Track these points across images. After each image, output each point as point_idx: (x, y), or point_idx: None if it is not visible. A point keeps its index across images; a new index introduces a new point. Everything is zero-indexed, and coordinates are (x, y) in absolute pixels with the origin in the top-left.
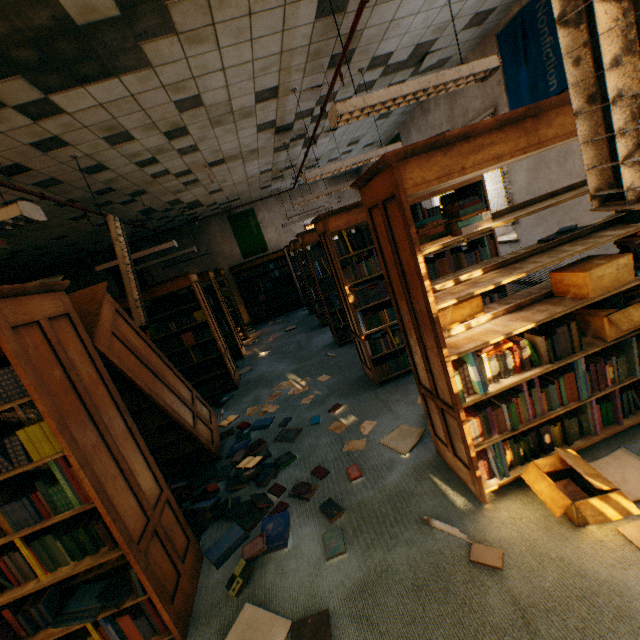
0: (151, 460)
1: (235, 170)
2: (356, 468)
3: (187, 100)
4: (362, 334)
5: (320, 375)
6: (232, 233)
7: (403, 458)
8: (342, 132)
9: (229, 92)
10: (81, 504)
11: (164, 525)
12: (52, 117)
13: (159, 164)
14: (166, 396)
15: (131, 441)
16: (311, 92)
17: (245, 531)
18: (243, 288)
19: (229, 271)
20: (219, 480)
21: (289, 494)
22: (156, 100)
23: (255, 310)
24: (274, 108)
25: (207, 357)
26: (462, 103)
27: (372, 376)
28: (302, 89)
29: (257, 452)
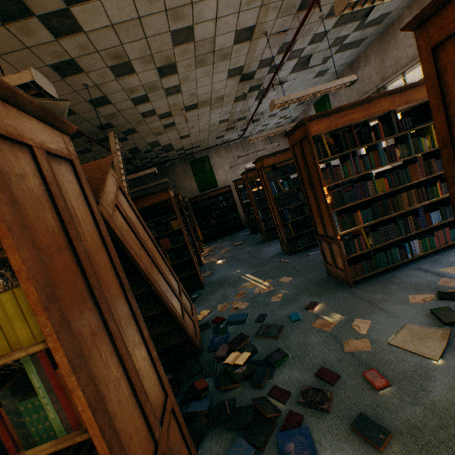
0: (154, 355)
1: (203, 117)
2: (376, 374)
3: (181, 32)
4: (338, 234)
5: (281, 277)
6: (192, 173)
7: (437, 365)
8: (287, 87)
9: (216, 27)
10: (67, 431)
11: (171, 447)
12: (71, 35)
13: (149, 103)
14: (161, 283)
15: (134, 329)
16: (278, 37)
17: (254, 449)
18: (198, 214)
19: (188, 201)
20: (205, 376)
21: (299, 402)
22: (157, 27)
23: (207, 231)
24: (245, 52)
25: (179, 260)
26: (394, 54)
27: (344, 276)
28: (272, 33)
29: (241, 347)
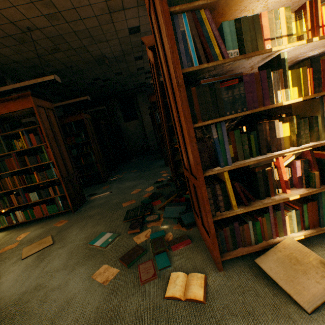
0: None
1: None
2: None
3: None
4: None
5: None
6: None
7: None
8: None
9: None
10: None
11: None
12: None
13: None
14: None
15: None
16: None
17: None
18: None
19: None
20: None
21: None
22: None
23: None
24: None
25: None
26: None
27: None
28: None
29: None
